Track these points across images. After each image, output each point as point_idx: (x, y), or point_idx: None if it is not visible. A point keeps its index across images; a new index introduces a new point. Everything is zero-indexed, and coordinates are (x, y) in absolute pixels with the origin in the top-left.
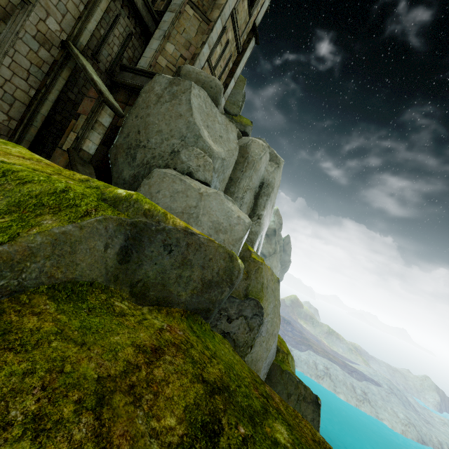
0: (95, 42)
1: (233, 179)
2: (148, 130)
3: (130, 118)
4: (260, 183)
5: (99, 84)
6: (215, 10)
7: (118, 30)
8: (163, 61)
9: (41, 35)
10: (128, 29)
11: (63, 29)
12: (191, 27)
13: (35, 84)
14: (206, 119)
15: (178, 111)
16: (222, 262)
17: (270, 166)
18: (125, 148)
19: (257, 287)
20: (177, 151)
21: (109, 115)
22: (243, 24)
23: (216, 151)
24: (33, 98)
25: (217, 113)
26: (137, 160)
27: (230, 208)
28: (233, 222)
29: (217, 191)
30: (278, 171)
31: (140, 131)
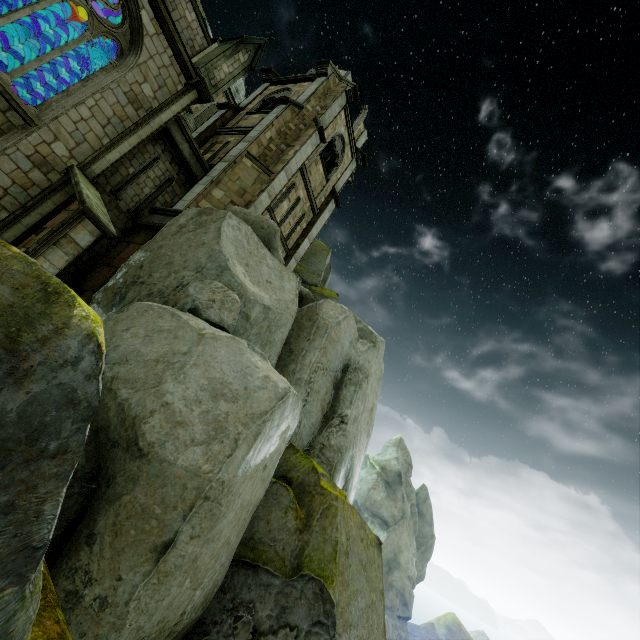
0: (120, 179)
1: (295, 352)
2: (155, 263)
3: (137, 254)
4: (344, 365)
5: (89, 198)
6: (279, 164)
7: (155, 173)
8: (206, 205)
9: (39, 157)
10: (169, 174)
11: (74, 157)
12: (248, 176)
13: (11, 206)
14: (247, 257)
15: (202, 239)
16: (4, 290)
17: (361, 344)
18: (117, 287)
19: (323, 551)
20: (187, 284)
21: (91, 232)
22: (318, 186)
23: (252, 292)
24: (1, 221)
25: (268, 255)
26: (126, 300)
27: (253, 363)
28: (253, 383)
29: (235, 337)
30: (376, 353)
31: (144, 265)
